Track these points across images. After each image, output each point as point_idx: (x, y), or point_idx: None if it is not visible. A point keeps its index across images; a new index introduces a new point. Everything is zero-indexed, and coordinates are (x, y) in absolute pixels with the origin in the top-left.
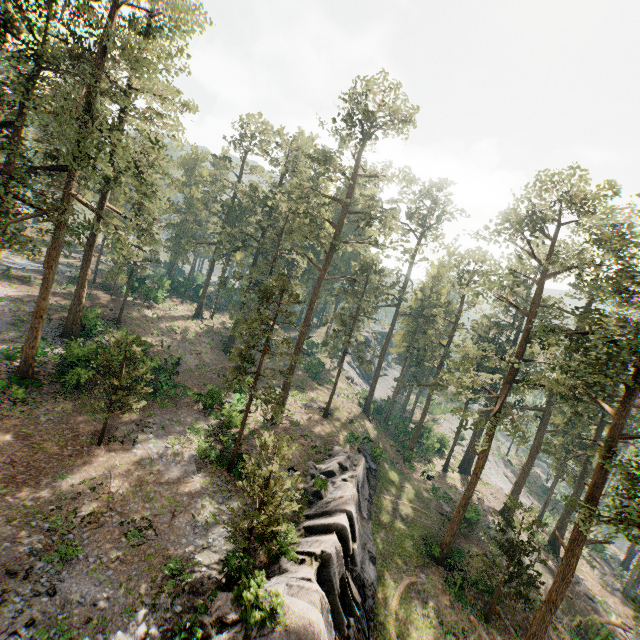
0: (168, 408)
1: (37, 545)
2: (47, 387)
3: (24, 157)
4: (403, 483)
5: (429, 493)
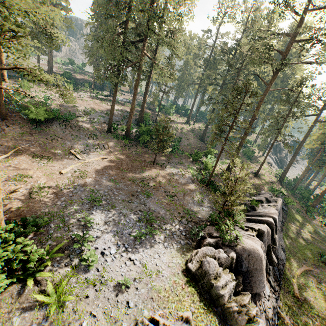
0: (177, 158)
1: (138, 189)
2: (133, 142)
3: (128, 38)
4: (304, 223)
5: (324, 233)
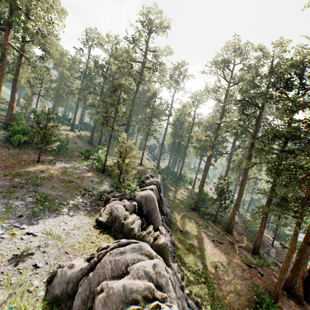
0: (67, 157)
1: (22, 181)
2: (3, 144)
3: None
4: (176, 190)
5: (187, 194)
